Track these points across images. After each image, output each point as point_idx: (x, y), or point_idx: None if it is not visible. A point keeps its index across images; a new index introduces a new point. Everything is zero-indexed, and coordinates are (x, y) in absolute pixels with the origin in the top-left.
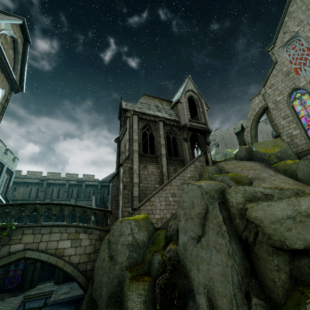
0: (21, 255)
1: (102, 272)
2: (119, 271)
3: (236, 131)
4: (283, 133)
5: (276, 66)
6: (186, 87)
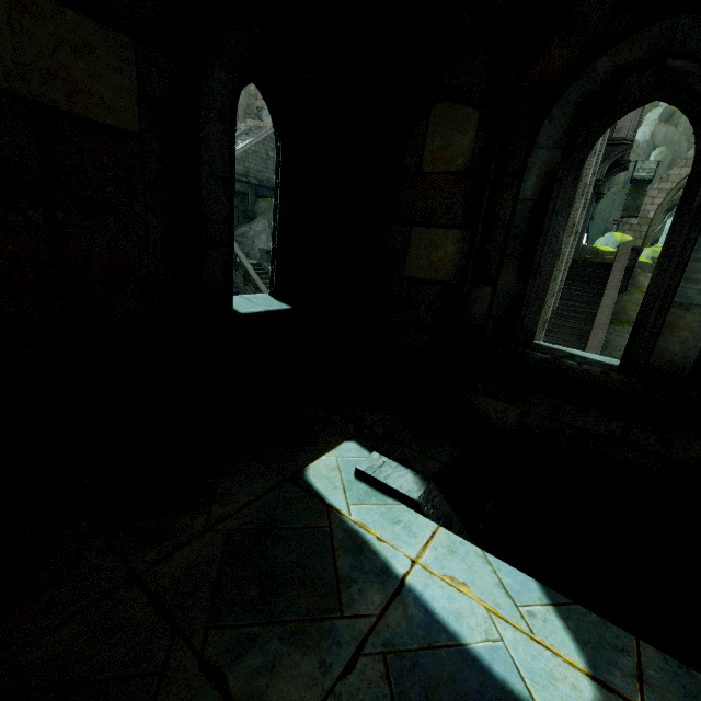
0: None
1: None
2: None
3: (638, 173)
4: None
5: None
6: None
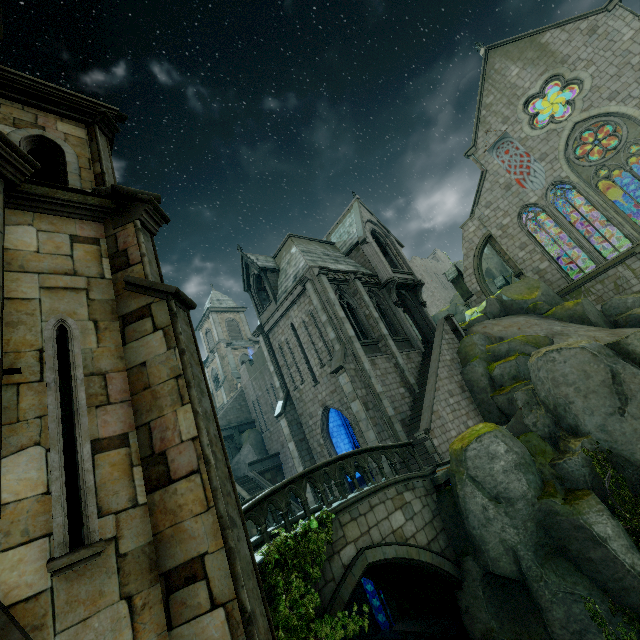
0: (363, 562)
1: (498, 526)
2: (528, 508)
3: (449, 277)
4: (526, 269)
5: (488, 176)
6: (362, 216)
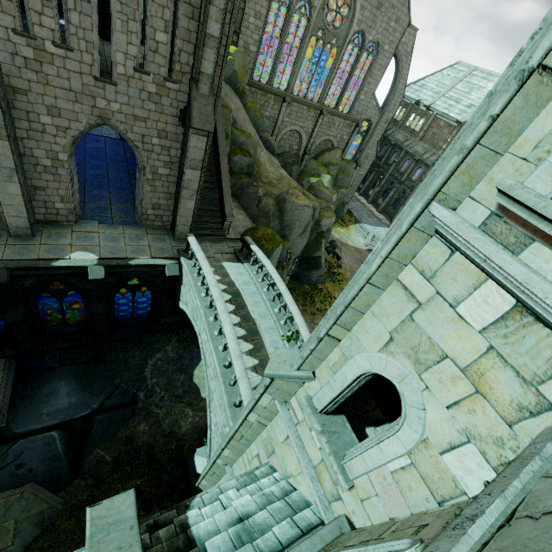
0: None
1: None
2: None
3: None
4: (243, 36)
5: None
6: None
